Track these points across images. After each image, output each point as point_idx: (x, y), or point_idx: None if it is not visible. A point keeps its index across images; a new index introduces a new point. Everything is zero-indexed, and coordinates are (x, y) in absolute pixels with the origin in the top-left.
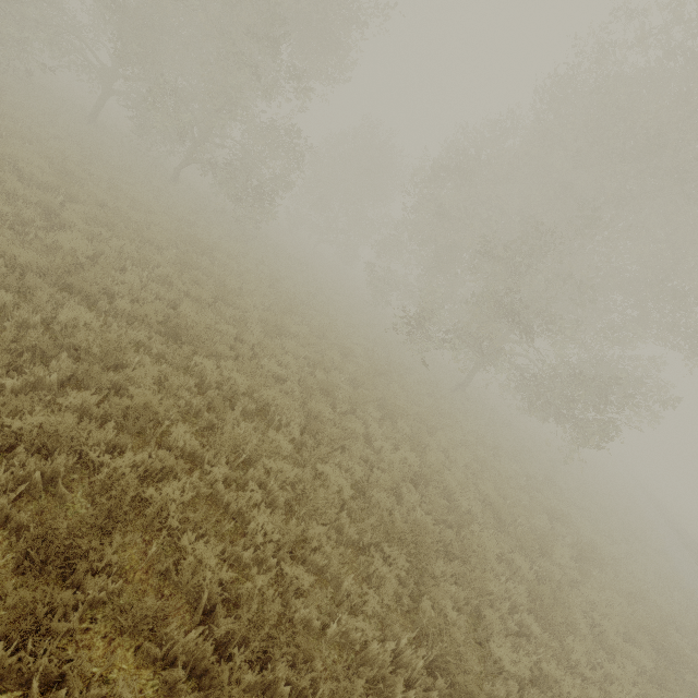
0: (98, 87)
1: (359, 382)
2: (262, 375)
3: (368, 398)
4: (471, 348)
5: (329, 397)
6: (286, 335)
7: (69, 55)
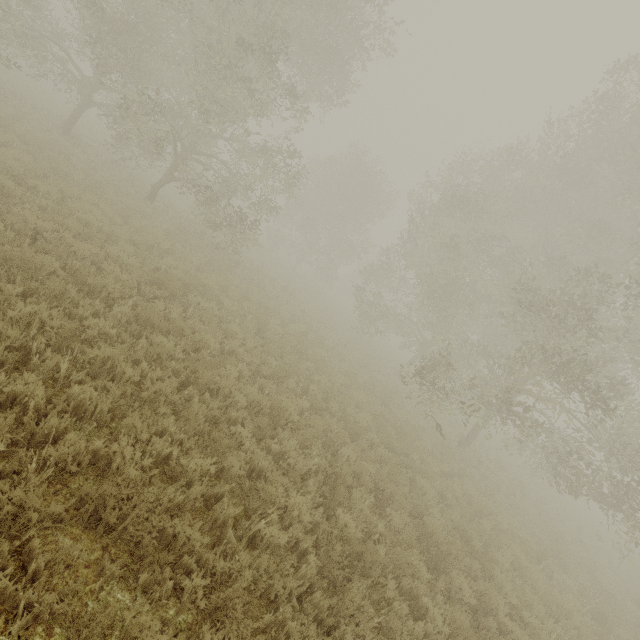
0: (77, 98)
1: (385, 494)
2: (258, 568)
3: (409, 540)
4: (495, 410)
5: (360, 560)
6: (283, 423)
7: (45, 61)
